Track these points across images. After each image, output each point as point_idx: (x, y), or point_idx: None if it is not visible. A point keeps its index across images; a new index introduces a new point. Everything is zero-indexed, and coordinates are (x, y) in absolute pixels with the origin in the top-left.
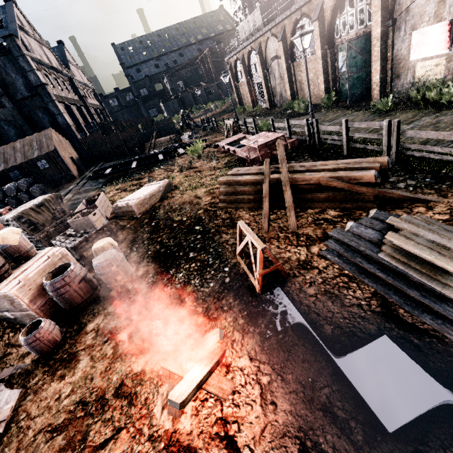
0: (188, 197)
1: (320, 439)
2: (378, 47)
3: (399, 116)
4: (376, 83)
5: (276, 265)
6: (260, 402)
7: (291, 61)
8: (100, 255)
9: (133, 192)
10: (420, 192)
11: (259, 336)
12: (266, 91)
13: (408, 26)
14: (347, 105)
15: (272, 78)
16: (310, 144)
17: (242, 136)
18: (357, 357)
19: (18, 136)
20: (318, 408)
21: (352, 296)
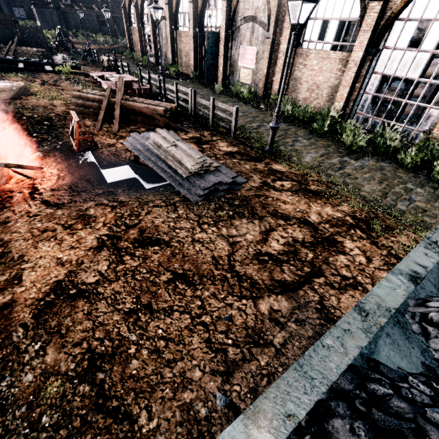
0: (44, 103)
1: (79, 185)
2: (223, 46)
3: (221, 98)
4: (220, 73)
5: (88, 136)
6: (56, 179)
7: (175, 28)
8: None
9: None
10: (189, 129)
11: (67, 164)
12: (154, 46)
13: (239, 40)
14: (204, 83)
15: (160, 36)
16: (161, 96)
17: (114, 74)
18: (111, 169)
19: None
20: (84, 180)
21: (125, 156)
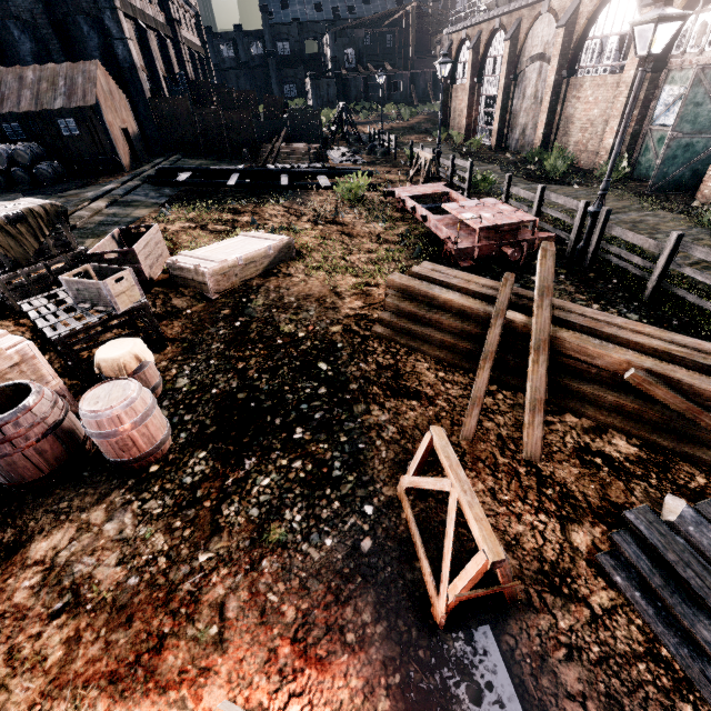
0: (318, 287)
1: None
2: None
3: None
4: None
5: (504, 586)
6: None
7: (568, 73)
8: (102, 388)
9: (215, 242)
10: None
11: None
12: (499, 116)
13: None
14: (644, 191)
15: (519, 94)
16: (573, 250)
17: (443, 190)
18: None
19: (35, 58)
20: None
21: None
